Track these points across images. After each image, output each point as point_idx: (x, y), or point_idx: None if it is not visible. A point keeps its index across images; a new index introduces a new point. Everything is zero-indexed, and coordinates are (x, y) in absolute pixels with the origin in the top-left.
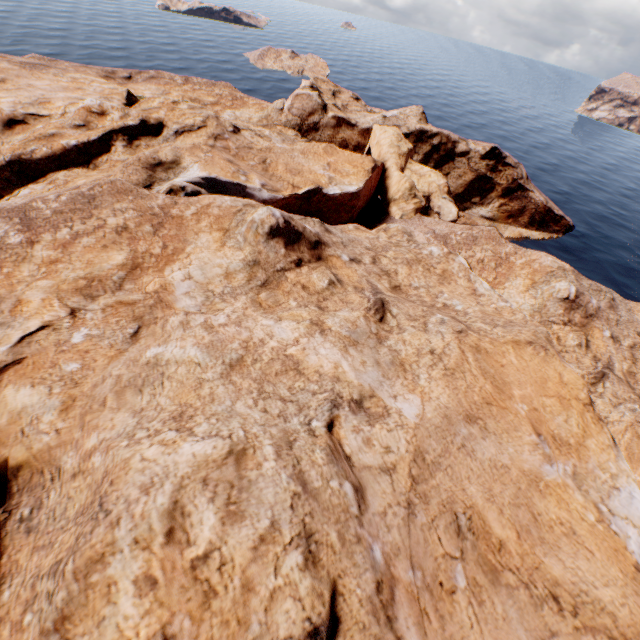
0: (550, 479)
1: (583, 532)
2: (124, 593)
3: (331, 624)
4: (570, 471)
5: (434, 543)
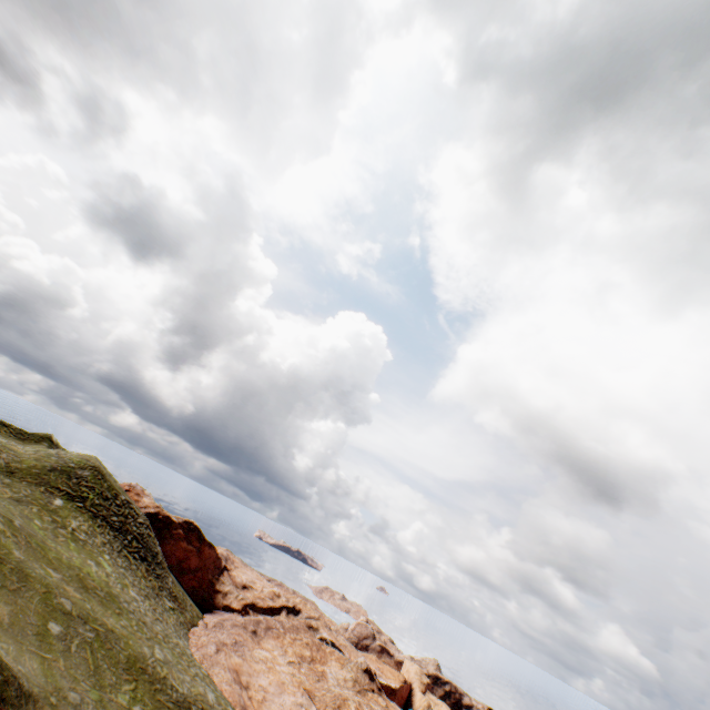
0: None
1: None
2: (352, 707)
3: None
4: None
5: None
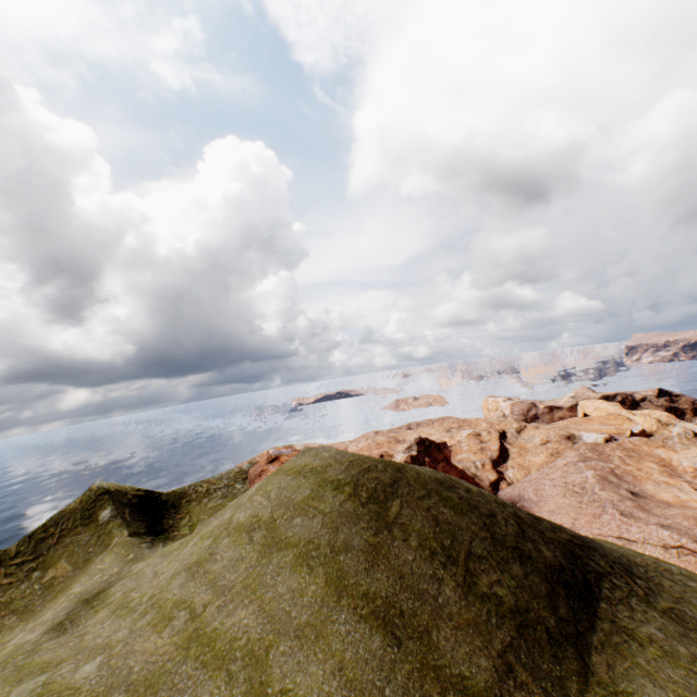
0: None
1: None
2: None
3: None
4: None
5: None
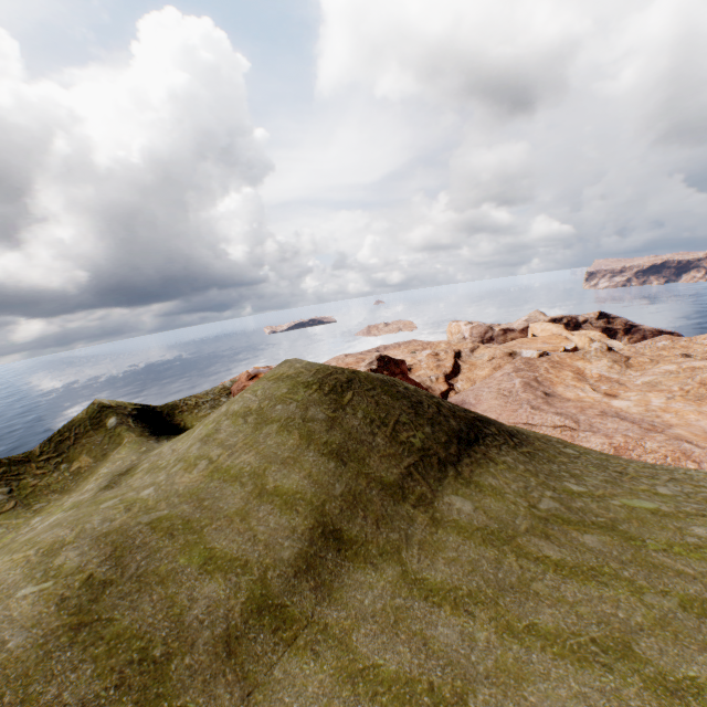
0: None
1: None
2: None
3: None
4: None
5: None
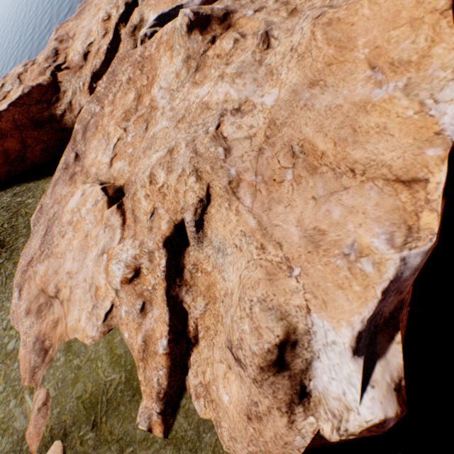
0: (377, 99)
1: (393, 125)
2: (143, 201)
3: (207, 197)
4: (402, 85)
5: (274, 164)
